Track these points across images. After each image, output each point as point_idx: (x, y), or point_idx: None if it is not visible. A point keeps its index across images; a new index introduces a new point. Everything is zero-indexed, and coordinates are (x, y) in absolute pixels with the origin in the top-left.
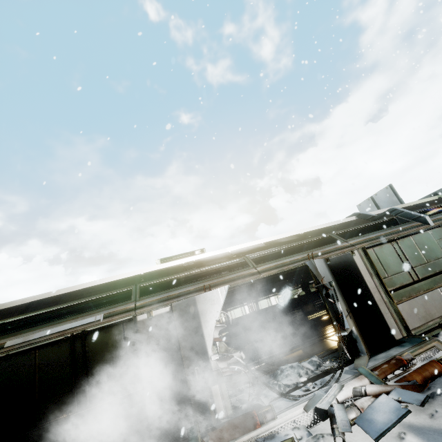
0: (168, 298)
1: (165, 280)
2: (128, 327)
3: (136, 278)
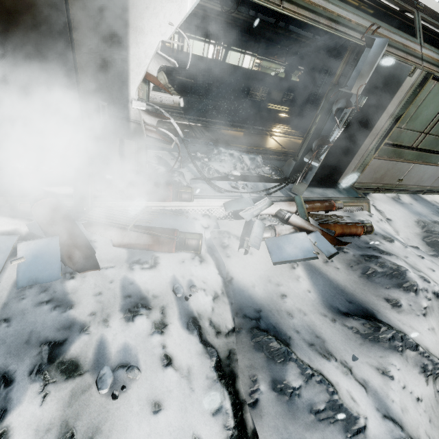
0: None
1: None
2: None
3: None
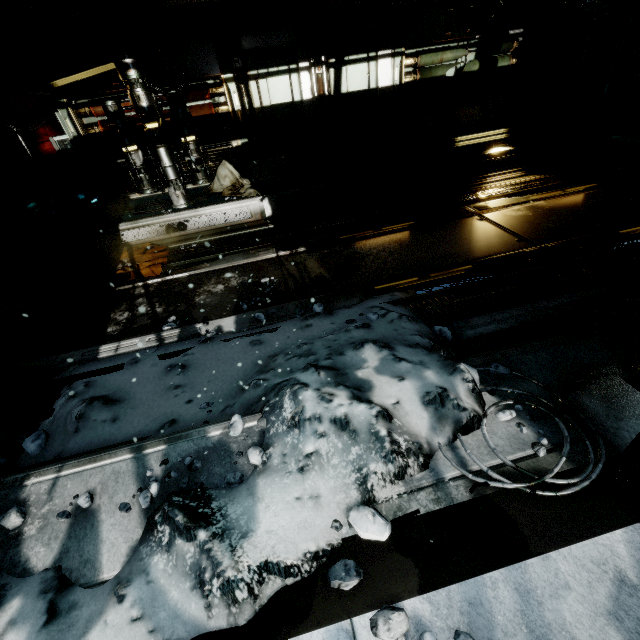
0: None
1: None
2: None
3: None
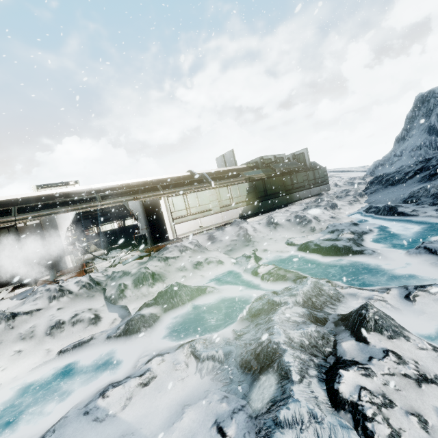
0: (39, 215)
1: (38, 204)
2: (11, 229)
3: (14, 201)
